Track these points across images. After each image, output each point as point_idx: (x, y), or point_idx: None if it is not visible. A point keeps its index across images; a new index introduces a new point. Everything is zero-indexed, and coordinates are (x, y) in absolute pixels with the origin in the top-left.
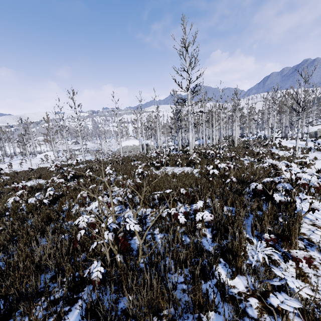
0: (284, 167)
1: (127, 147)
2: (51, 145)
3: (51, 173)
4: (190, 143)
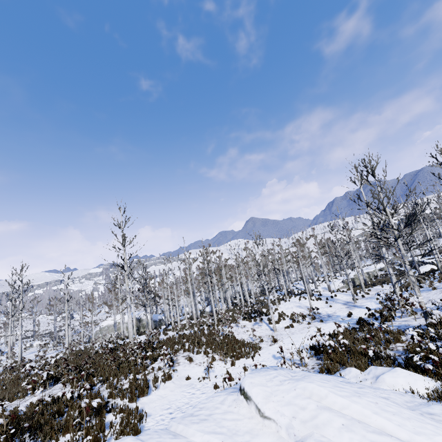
0: (201, 368)
1: (108, 328)
2: None
3: None
4: (129, 333)
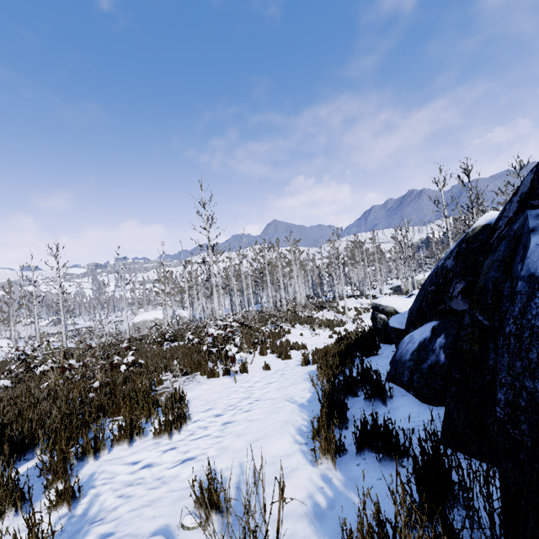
0: (306, 331)
1: (144, 323)
2: (10, 326)
3: (4, 367)
4: (216, 311)
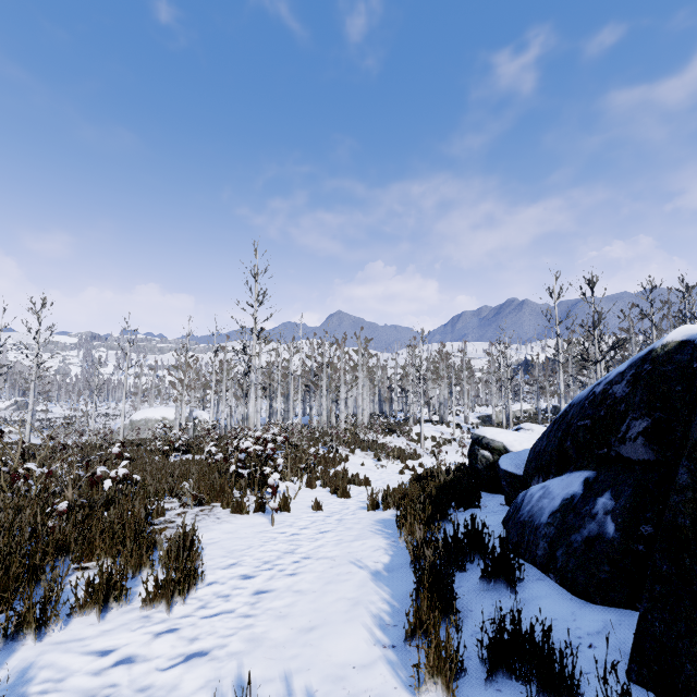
0: (369, 461)
1: (146, 422)
2: None
3: None
4: (250, 418)
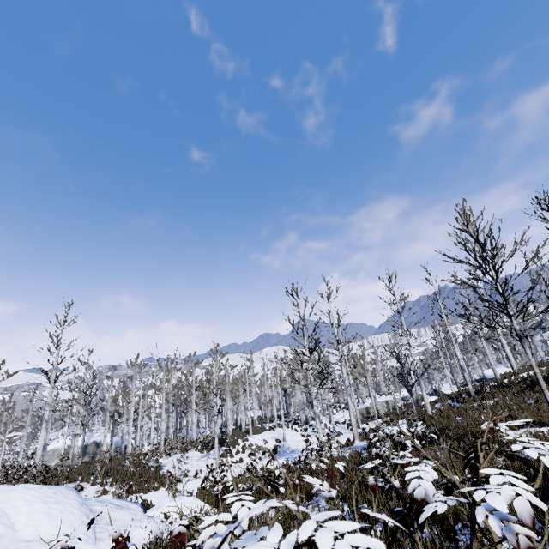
0: None
1: (54, 452)
2: None
3: None
4: (36, 455)
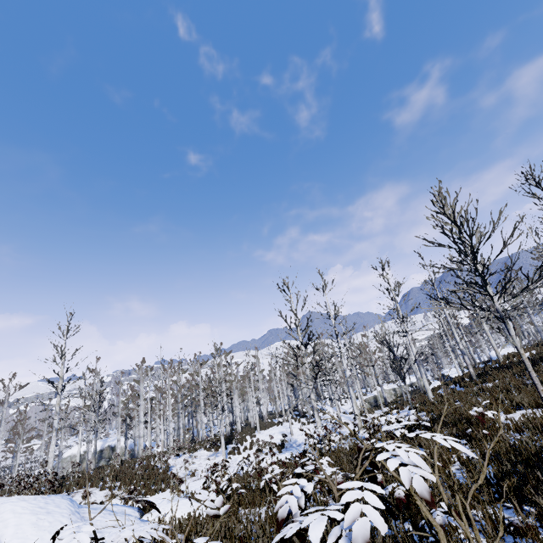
0: None
1: (71, 458)
2: None
3: None
4: (48, 463)
